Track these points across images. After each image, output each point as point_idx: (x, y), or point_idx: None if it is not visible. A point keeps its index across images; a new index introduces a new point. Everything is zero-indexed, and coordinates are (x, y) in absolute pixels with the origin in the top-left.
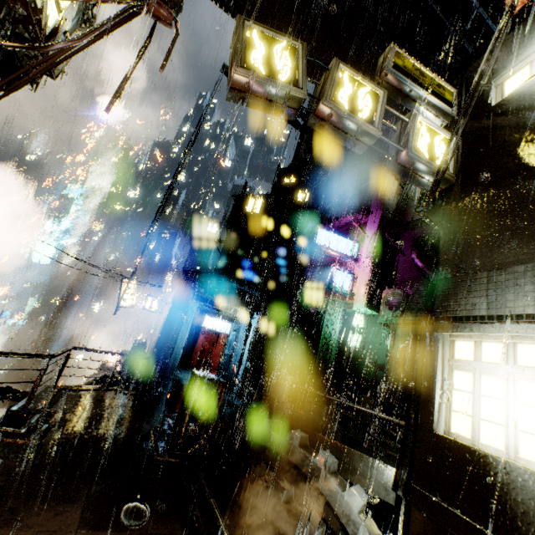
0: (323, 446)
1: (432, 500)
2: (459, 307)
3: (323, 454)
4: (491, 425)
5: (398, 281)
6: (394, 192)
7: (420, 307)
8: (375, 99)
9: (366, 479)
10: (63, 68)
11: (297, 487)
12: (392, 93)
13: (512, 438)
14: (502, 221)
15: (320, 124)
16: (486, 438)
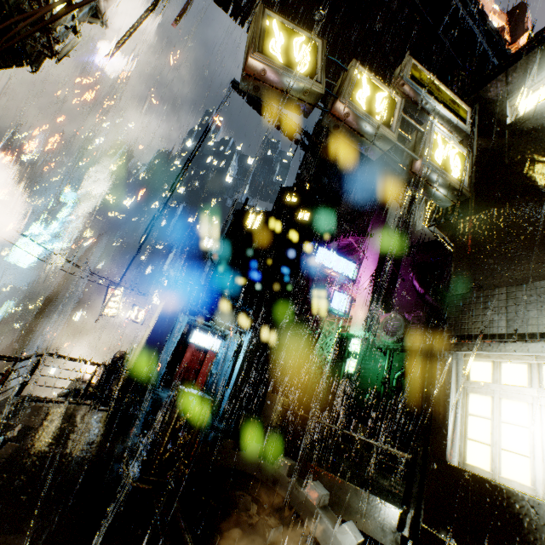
0: (314, 478)
1: (445, 543)
2: (475, 324)
3: (316, 486)
4: (515, 456)
5: (396, 306)
6: (396, 217)
7: (419, 333)
8: (393, 105)
9: (361, 517)
10: (67, 53)
11: (284, 524)
12: (407, 104)
13: (540, 472)
14: (522, 236)
15: (335, 123)
16: (508, 471)
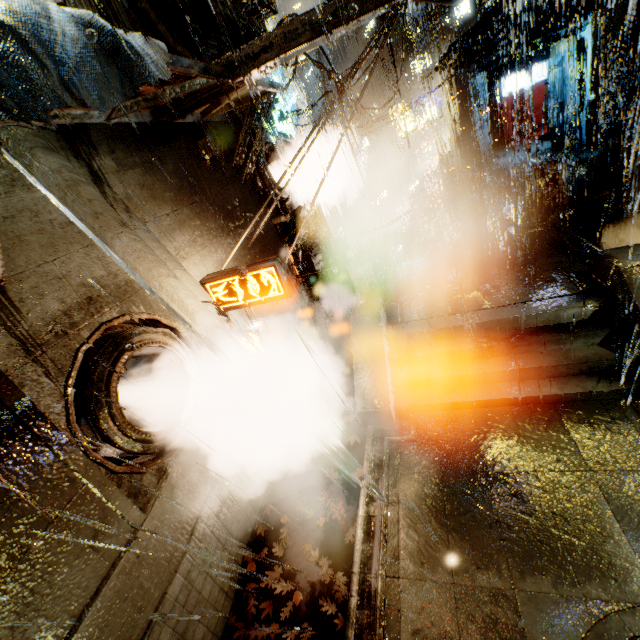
0: None
1: None
2: None
3: None
4: None
5: None
6: None
7: None
8: None
9: None
10: None
11: None
12: None
13: None
14: None
15: None
16: None
